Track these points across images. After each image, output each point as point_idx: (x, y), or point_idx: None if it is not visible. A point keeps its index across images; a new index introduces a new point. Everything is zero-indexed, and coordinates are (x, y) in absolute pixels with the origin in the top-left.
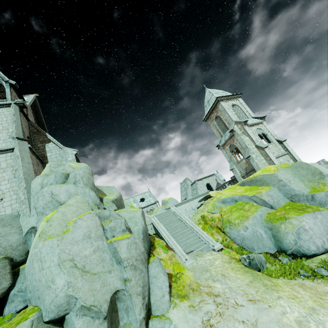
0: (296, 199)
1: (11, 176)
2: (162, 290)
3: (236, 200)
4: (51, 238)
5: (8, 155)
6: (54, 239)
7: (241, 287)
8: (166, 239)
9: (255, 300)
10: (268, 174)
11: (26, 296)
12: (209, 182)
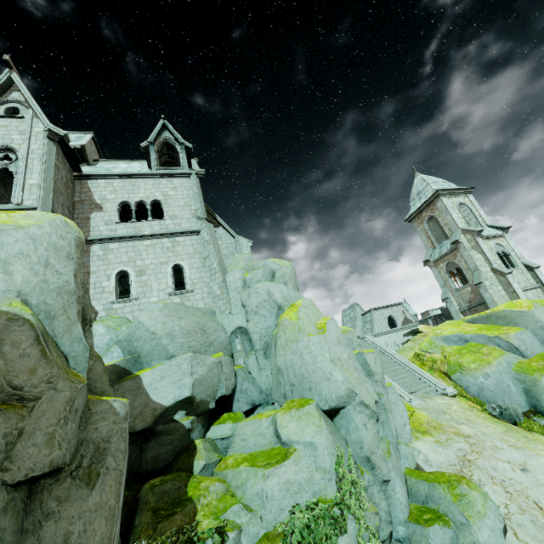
0: None
1: (199, 264)
2: (403, 419)
3: (467, 340)
4: (317, 335)
5: (194, 238)
6: (320, 336)
7: (496, 434)
8: None
9: (518, 446)
10: (519, 311)
11: (248, 399)
12: (392, 315)
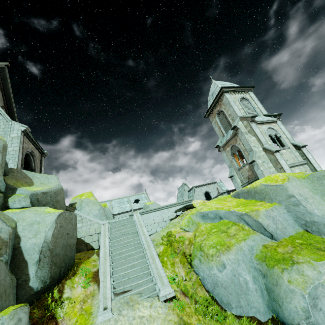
0: (315, 229)
1: None
2: None
3: (221, 217)
4: None
5: None
6: None
7: None
8: (100, 262)
9: None
10: (273, 185)
11: None
12: (208, 191)
